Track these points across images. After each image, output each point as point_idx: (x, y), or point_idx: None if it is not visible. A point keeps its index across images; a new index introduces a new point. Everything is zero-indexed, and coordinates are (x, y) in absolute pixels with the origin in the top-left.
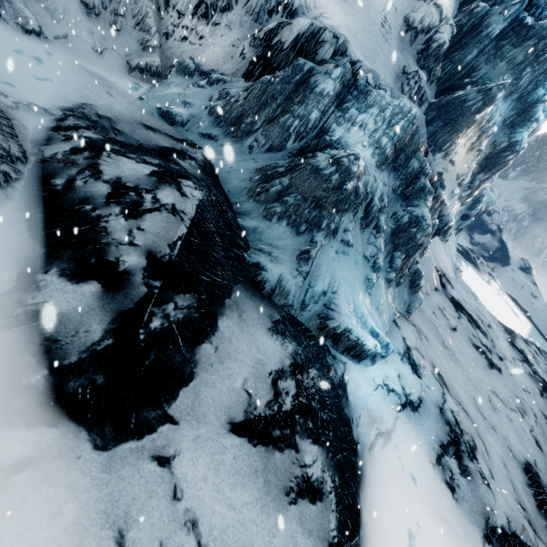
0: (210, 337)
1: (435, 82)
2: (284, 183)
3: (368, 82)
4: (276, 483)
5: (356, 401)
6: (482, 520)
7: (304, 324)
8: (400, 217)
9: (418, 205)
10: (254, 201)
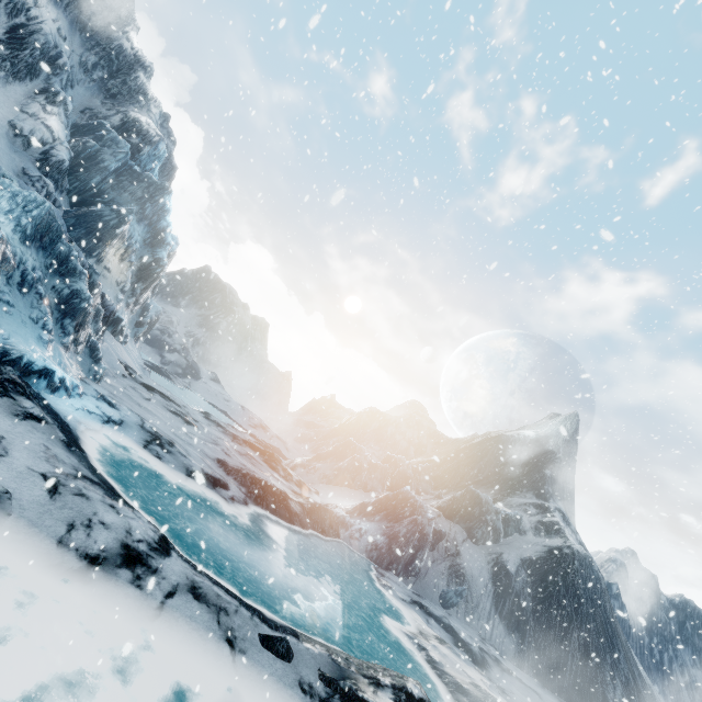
0: None
1: (66, 193)
2: None
3: None
4: (4, 410)
5: (60, 409)
6: (184, 469)
7: None
8: (61, 290)
9: (76, 282)
10: None
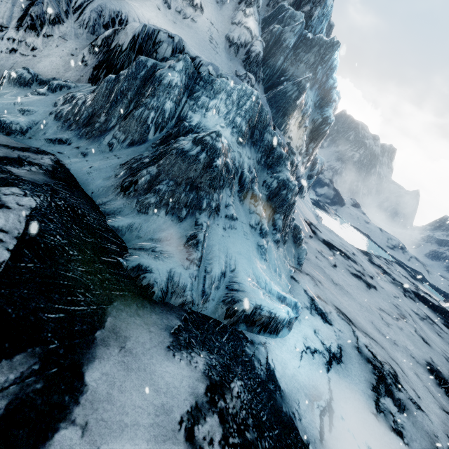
0: (70, 411)
1: (261, 82)
2: (152, 172)
3: (211, 73)
4: None
5: (289, 385)
6: None
7: (211, 316)
8: (270, 184)
9: (281, 171)
10: (123, 197)
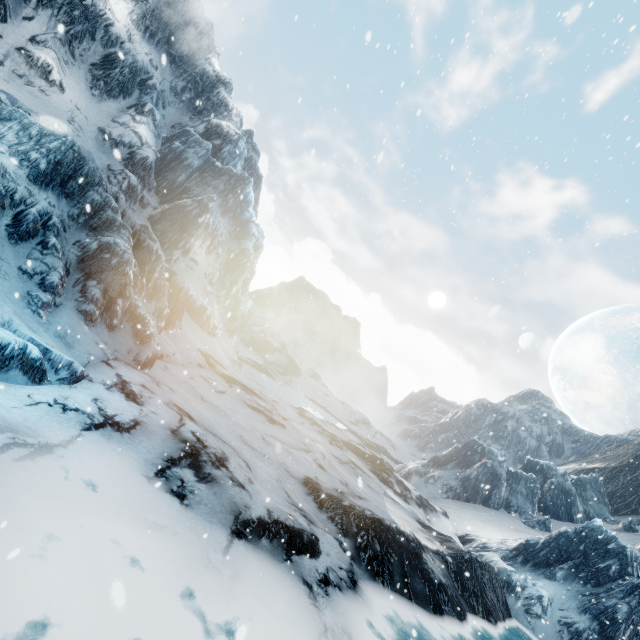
0: None
1: (154, 191)
2: None
3: (2, 101)
4: None
5: None
6: (230, 518)
7: None
8: (87, 244)
9: (111, 236)
10: None
